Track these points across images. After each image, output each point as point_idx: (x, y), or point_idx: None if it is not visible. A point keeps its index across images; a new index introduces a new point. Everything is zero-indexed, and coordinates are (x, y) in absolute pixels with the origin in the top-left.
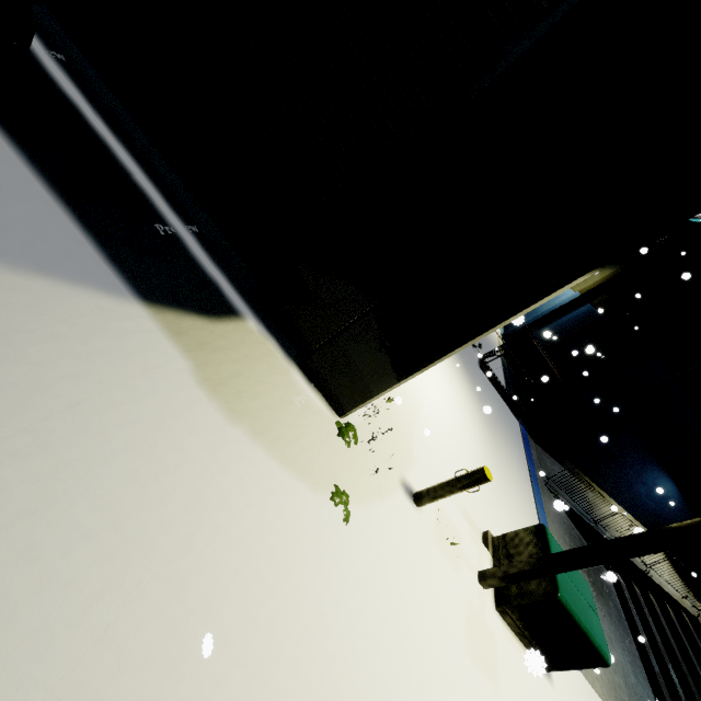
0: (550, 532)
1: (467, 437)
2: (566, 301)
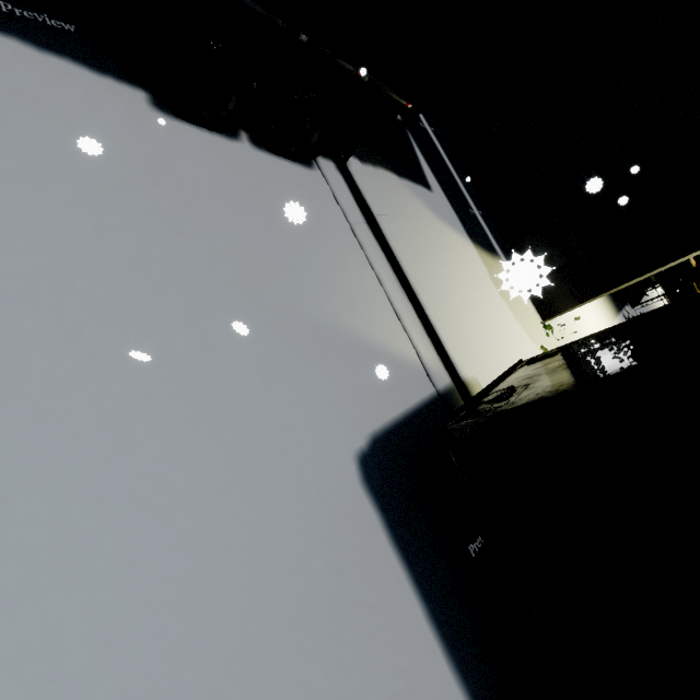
0: None
1: None
2: None
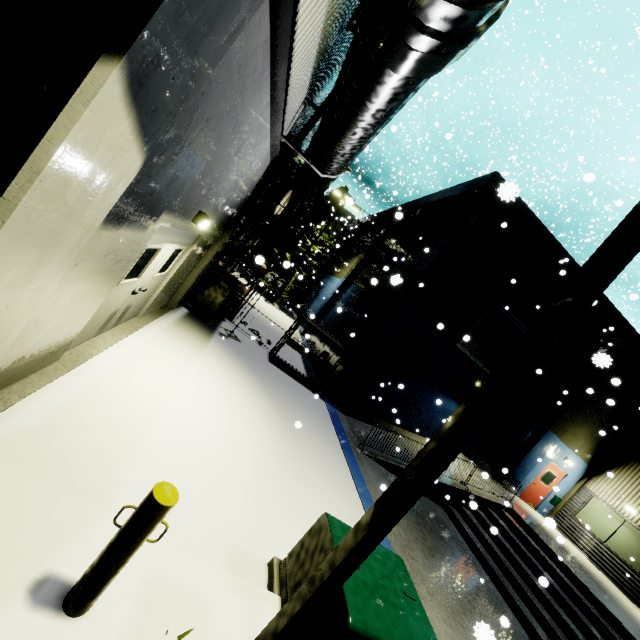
0: (336, 520)
1: (245, 440)
2: (337, 287)
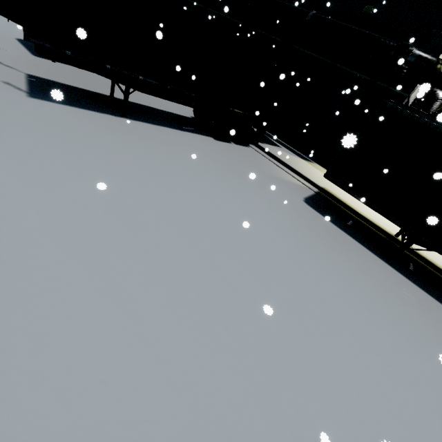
0: None
1: None
2: None
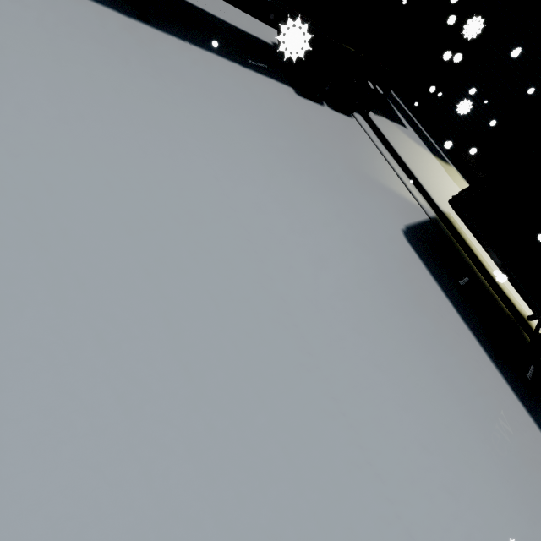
0: None
1: None
2: None
